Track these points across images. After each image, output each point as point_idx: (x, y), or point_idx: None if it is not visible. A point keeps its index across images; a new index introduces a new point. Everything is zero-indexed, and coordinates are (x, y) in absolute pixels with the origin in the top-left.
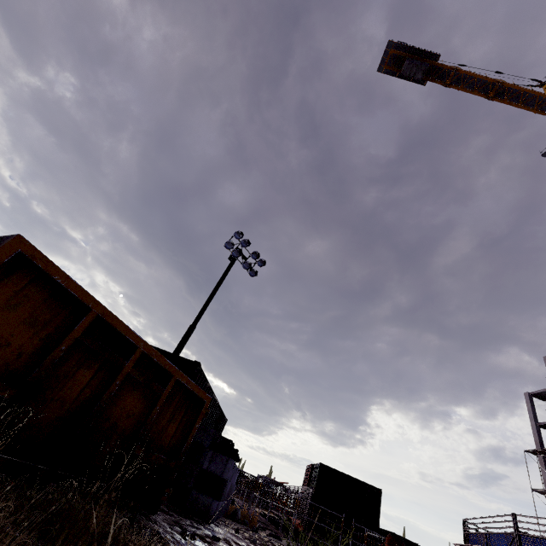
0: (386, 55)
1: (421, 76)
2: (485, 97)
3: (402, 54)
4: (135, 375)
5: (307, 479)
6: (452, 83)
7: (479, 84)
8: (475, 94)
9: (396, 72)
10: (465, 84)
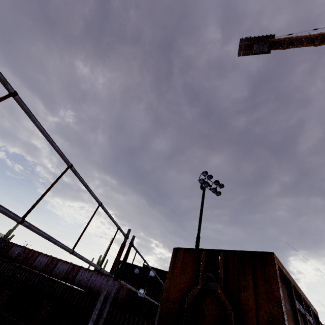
0: (240, 47)
1: (267, 49)
2: (313, 46)
3: (250, 42)
4: (307, 317)
5: None
6: (288, 46)
7: (307, 40)
8: (306, 46)
9: (249, 52)
10: (296, 43)
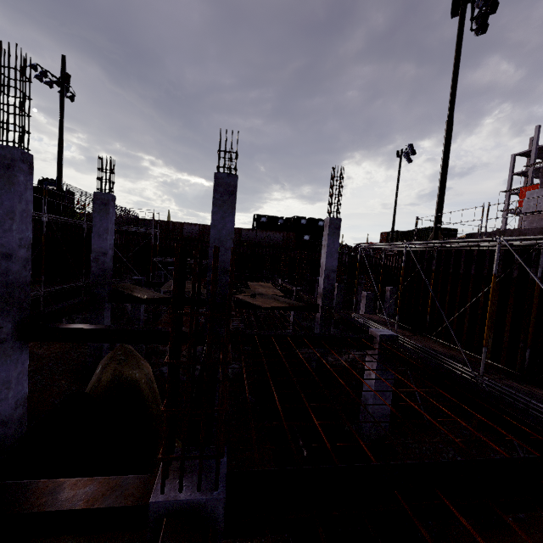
0: None
1: None
2: None
3: None
4: None
5: (384, 239)
6: None
7: None
8: None
9: None
10: None
